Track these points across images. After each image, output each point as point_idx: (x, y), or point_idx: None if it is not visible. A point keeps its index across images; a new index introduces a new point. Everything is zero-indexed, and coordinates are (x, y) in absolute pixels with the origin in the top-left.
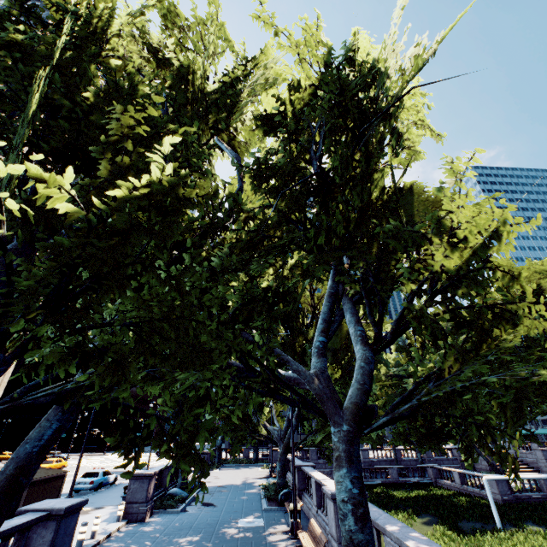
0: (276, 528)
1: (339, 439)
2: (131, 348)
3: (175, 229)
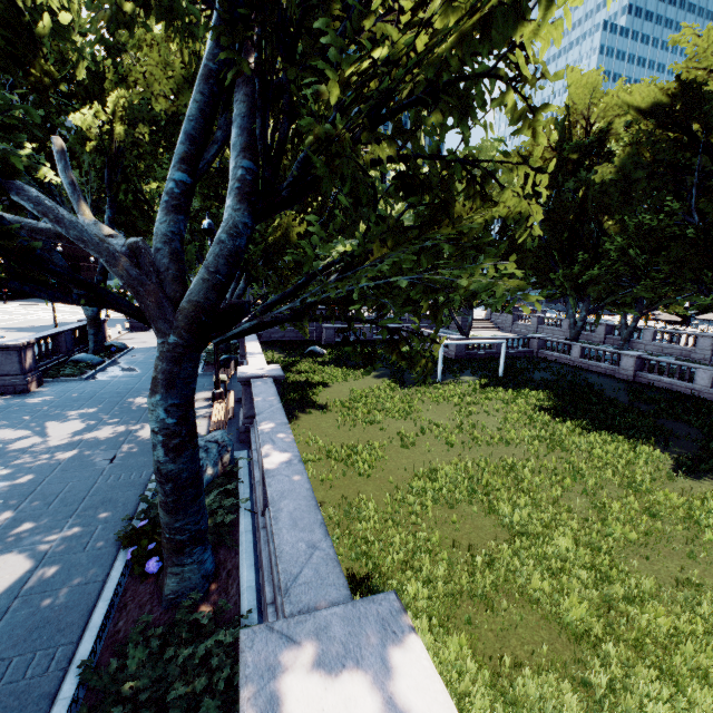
0: (200, 395)
1: (160, 355)
2: None
3: None
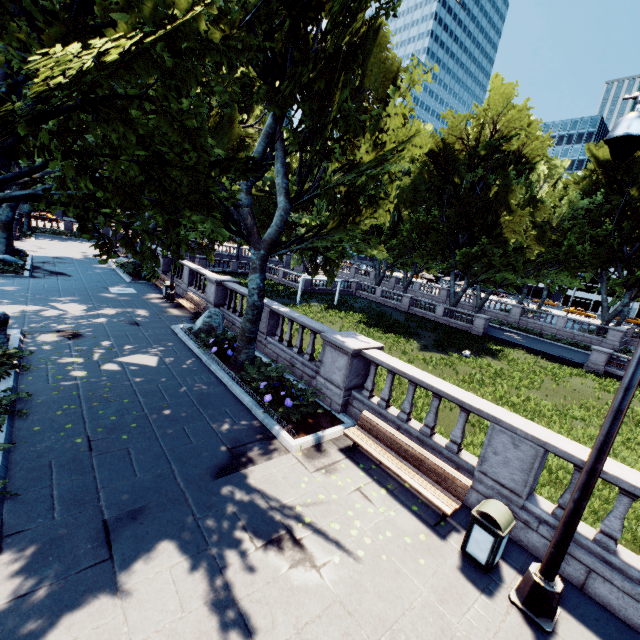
0: (150, 296)
1: (257, 258)
2: (123, 172)
3: (191, 73)
